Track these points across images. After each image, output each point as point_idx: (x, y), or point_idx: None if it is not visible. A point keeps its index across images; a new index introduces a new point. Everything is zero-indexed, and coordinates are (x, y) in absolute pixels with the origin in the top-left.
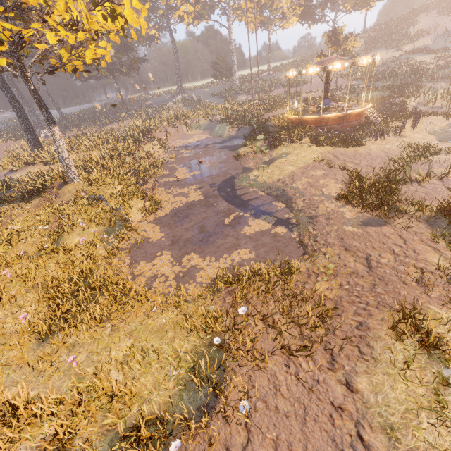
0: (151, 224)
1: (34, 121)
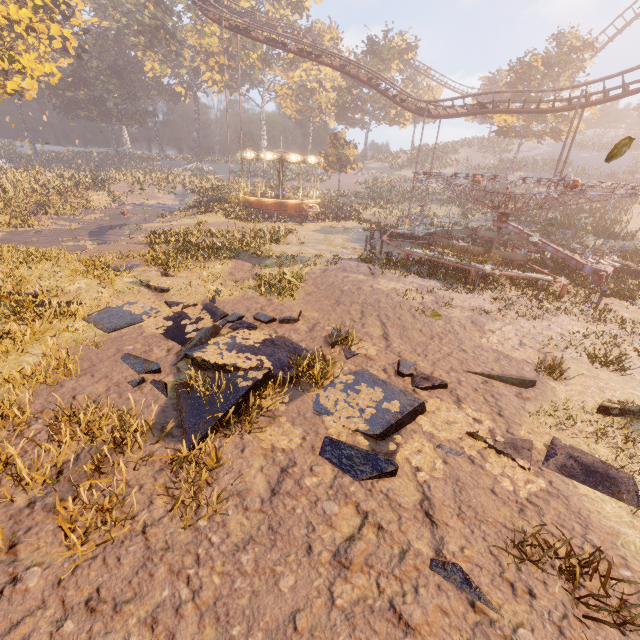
0: (1, 232)
1: None
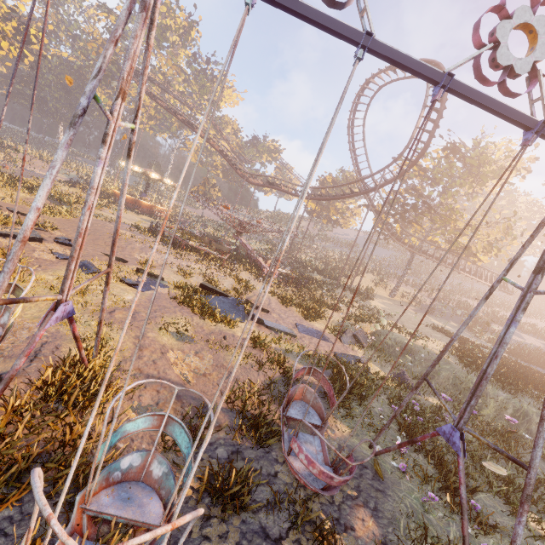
0: None
1: None
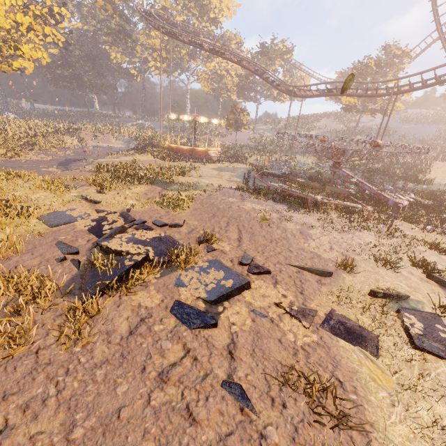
0: None
1: (3, 104)
